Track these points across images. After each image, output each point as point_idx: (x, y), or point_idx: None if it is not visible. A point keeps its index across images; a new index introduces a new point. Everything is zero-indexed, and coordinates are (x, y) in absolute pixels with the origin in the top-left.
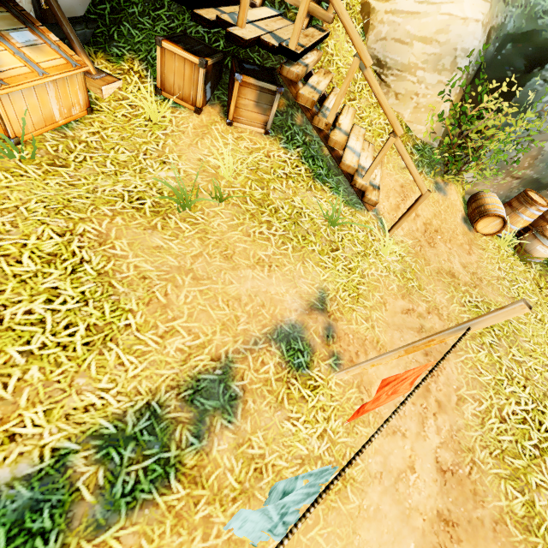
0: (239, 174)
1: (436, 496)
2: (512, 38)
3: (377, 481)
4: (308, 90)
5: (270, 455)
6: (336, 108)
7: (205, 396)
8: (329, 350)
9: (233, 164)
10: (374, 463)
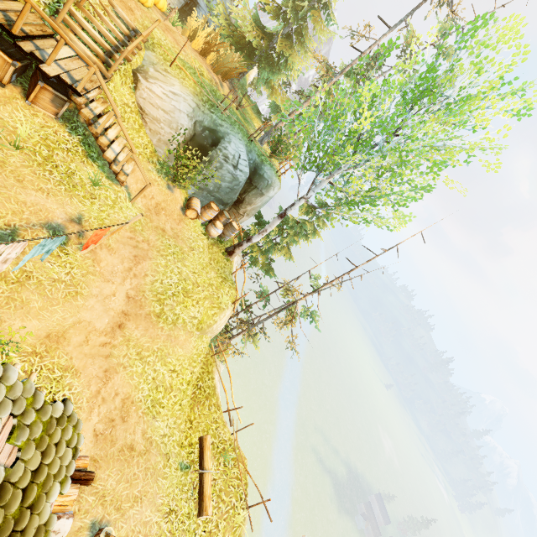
0: (32, 137)
1: (123, 305)
2: (208, 129)
3: (95, 297)
4: (88, 111)
5: (36, 273)
6: (102, 127)
7: (0, 239)
8: (79, 241)
9: (28, 130)
10: (95, 291)
